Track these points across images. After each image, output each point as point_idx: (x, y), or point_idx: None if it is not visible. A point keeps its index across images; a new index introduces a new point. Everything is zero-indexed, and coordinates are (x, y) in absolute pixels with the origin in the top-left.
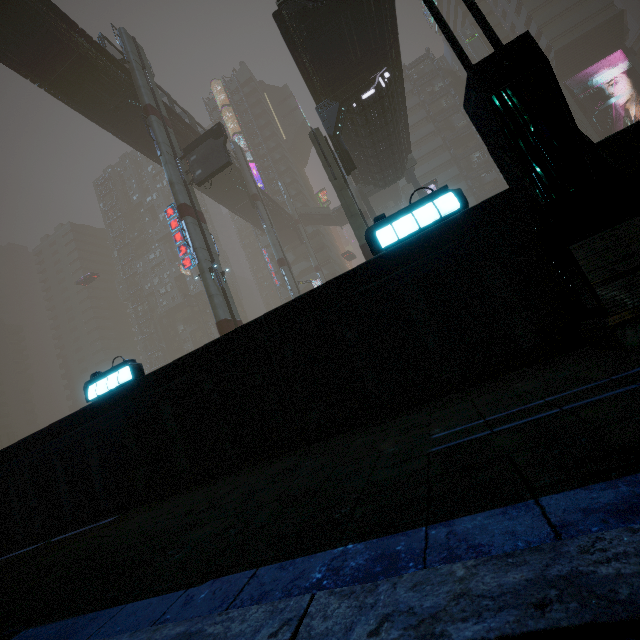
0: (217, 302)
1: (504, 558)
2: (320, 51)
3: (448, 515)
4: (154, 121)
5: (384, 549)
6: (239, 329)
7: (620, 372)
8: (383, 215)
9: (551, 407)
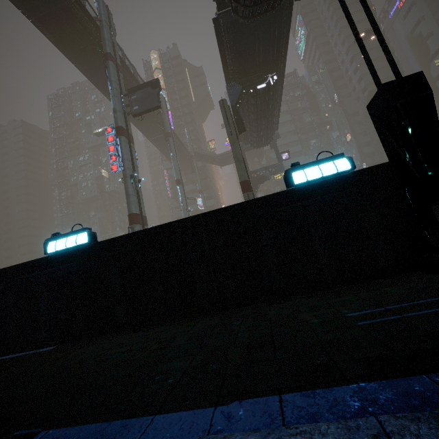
0: (132, 200)
1: None
2: (238, 51)
3: (437, 368)
4: (111, 65)
5: (403, 388)
6: (182, 220)
7: None
8: (298, 163)
9: None
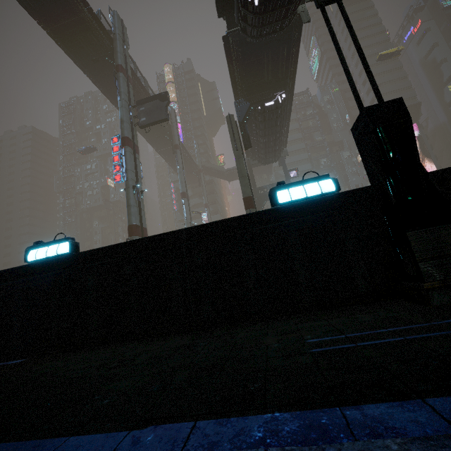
0: (133, 211)
1: (426, 440)
2: (246, 68)
3: (354, 401)
4: (121, 77)
5: (310, 420)
6: (164, 234)
7: (436, 320)
8: (284, 182)
9: (396, 335)
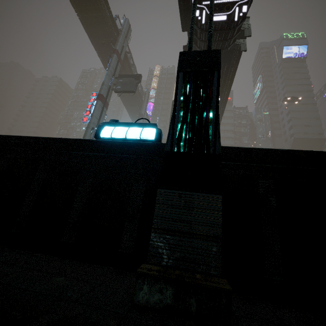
0: None
1: None
2: None
3: None
4: (114, 56)
5: None
6: None
7: None
8: (116, 120)
9: None
